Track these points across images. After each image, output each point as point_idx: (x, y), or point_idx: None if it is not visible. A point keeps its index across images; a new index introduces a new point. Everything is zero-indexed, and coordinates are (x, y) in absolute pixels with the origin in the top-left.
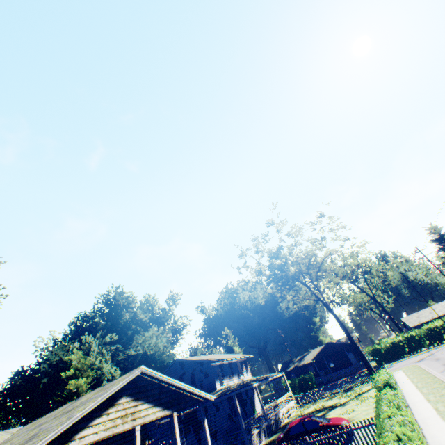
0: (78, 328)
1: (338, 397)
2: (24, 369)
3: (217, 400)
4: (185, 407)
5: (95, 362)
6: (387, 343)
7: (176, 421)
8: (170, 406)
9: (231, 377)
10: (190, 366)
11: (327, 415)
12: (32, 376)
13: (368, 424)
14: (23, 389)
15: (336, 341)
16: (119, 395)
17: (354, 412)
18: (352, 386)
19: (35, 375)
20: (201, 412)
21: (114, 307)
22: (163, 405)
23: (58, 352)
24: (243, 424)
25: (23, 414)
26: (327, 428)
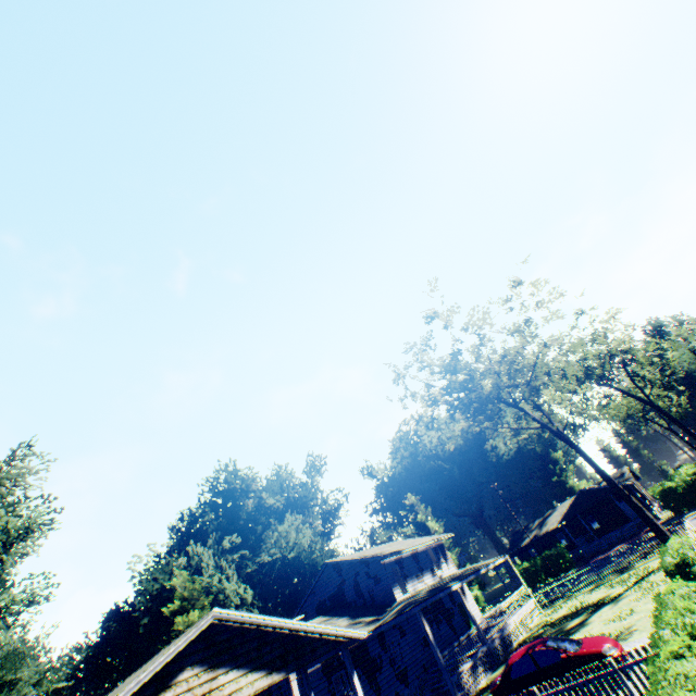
0: (183, 535)
1: (607, 584)
2: (120, 606)
3: (392, 623)
4: (313, 659)
5: (213, 583)
6: (686, 475)
7: (297, 689)
8: (281, 665)
9: (420, 577)
10: (350, 569)
11: (587, 623)
12: (131, 615)
13: (645, 657)
14: (122, 636)
15: (597, 484)
16: (177, 667)
17: (634, 616)
18: (630, 562)
19: (136, 612)
20: (345, 662)
21: (228, 495)
22: (268, 666)
23: (158, 576)
24: (440, 658)
25: (131, 670)
26: (577, 662)
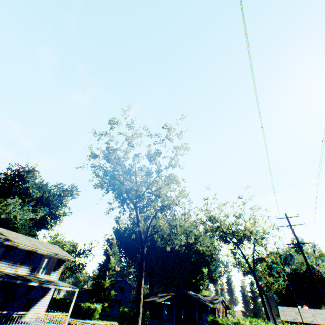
0: None
1: None
2: None
3: None
4: None
5: None
6: (231, 321)
7: None
8: None
9: (17, 265)
10: None
11: None
12: None
13: None
14: None
15: (202, 295)
16: None
17: None
18: None
19: None
20: None
21: (19, 177)
22: None
23: None
24: None
25: None
26: None
